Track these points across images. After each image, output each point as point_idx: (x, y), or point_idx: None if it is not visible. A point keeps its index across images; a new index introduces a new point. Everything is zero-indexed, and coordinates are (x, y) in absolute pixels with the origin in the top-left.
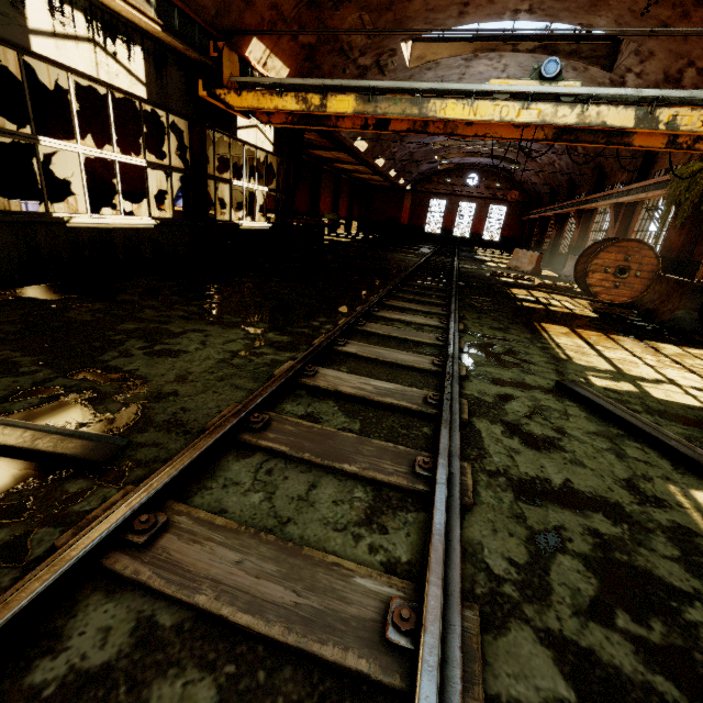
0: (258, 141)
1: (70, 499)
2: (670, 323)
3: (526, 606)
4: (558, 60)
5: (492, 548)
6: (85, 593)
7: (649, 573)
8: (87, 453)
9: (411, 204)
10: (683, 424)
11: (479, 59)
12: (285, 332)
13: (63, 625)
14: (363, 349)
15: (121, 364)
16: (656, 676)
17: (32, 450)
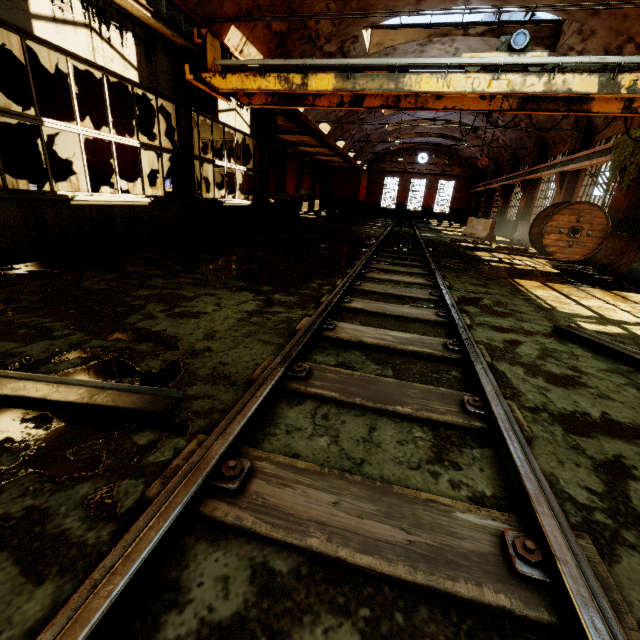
0: (237, 123)
1: (142, 451)
2: (628, 275)
3: (625, 533)
4: (526, 33)
5: (566, 479)
6: (189, 543)
7: None
8: (147, 406)
9: (367, 183)
10: None
11: (433, 44)
12: (289, 293)
13: (177, 577)
14: (368, 305)
15: (148, 325)
16: None
17: (94, 405)
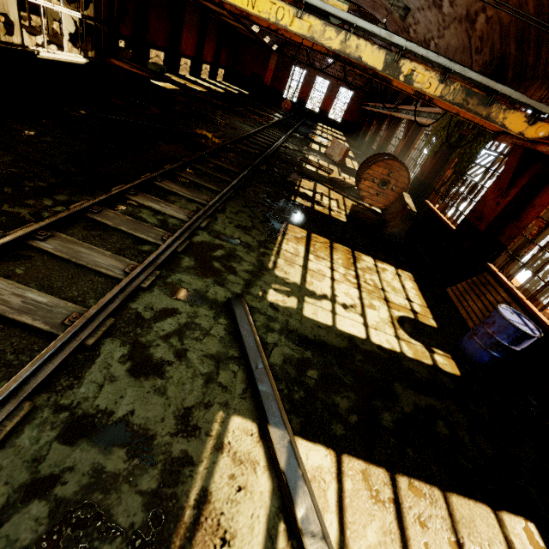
0: None
1: None
2: (387, 236)
3: None
4: None
5: None
6: None
7: (106, 512)
8: None
9: (275, 66)
10: (297, 344)
11: None
12: None
13: None
14: (62, 247)
15: None
16: None
17: None
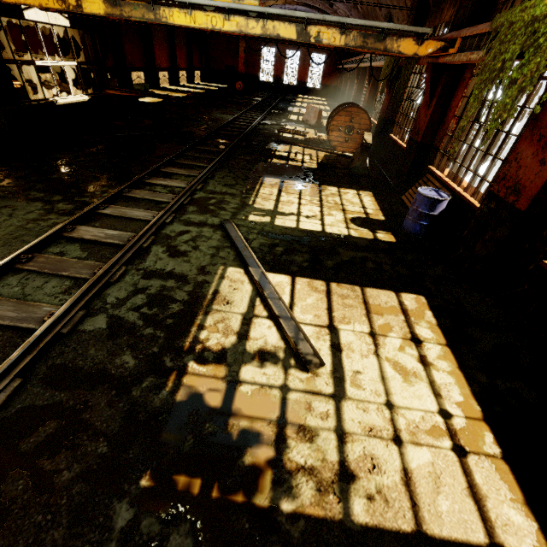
0: (50, 18)
1: None
2: (352, 170)
3: (111, 310)
4: None
5: (113, 295)
6: None
7: (171, 296)
8: None
9: (245, 52)
10: (269, 238)
11: None
12: (71, 202)
13: None
14: (115, 211)
15: None
16: (139, 321)
17: None
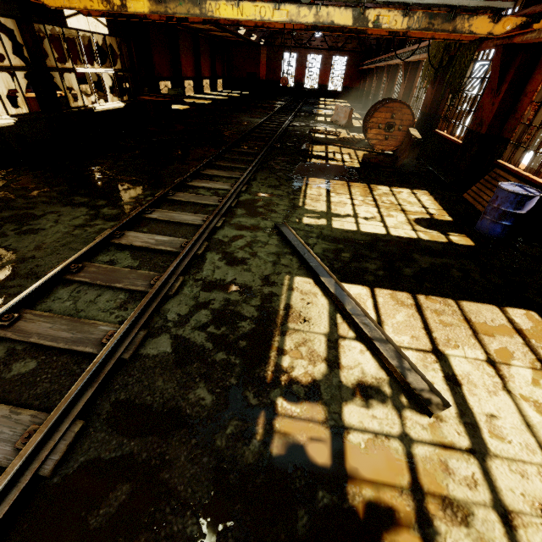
0: (91, 26)
1: None
2: (400, 168)
3: (173, 329)
4: None
5: (173, 311)
6: None
7: (238, 312)
8: None
9: (267, 59)
10: (331, 242)
11: None
12: (116, 206)
13: None
14: (162, 215)
15: None
16: (208, 343)
17: None
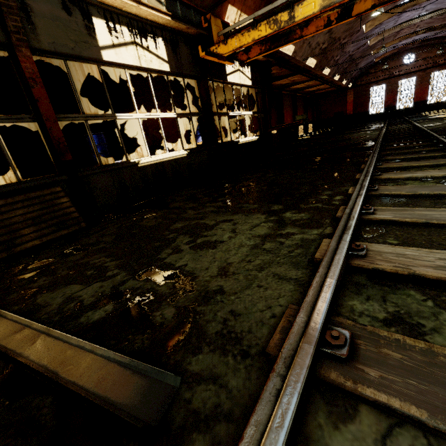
0: (241, 80)
1: None
2: None
3: None
4: None
5: None
6: None
7: None
8: (137, 402)
9: (353, 98)
10: None
11: None
12: (299, 209)
13: None
14: (399, 214)
15: (173, 260)
16: None
17: (85, 397)
